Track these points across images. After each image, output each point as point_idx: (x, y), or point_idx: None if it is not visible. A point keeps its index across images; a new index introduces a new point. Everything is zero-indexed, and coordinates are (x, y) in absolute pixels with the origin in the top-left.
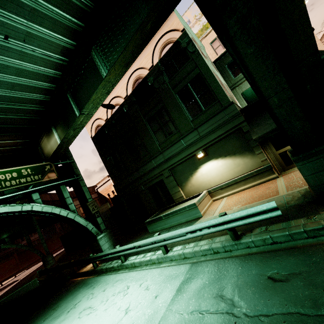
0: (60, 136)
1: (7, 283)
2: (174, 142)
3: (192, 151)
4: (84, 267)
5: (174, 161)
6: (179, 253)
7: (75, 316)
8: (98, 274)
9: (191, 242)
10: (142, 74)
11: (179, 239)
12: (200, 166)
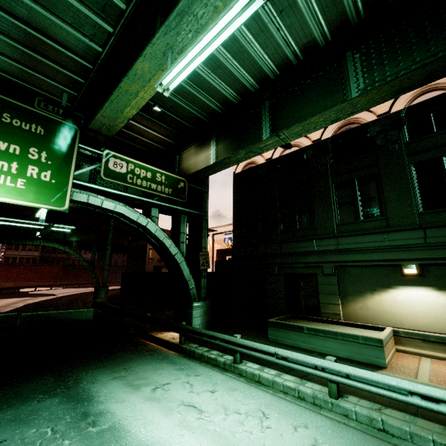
0: (218, 153)
1: (42, 292)
2: (370, 231)
3: (396, 257)
4: (158, 331)
5: (354, 258)
6: (373, 415)
7: (171, 405)
8: (186, 356)
9: (391, 407)
10: (361, 118)
11: (388, 393)
12: (397, 286)
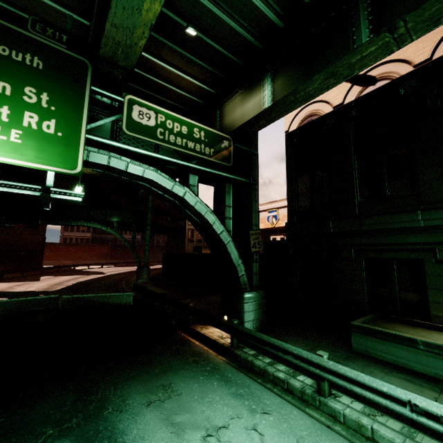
0: (276, 93)
1: (94, 270)
2: None
3: None
4: (202, 325)
5: None
6: None
7: None
8: (241, 367)
9: None
10: None
11: None
12: None
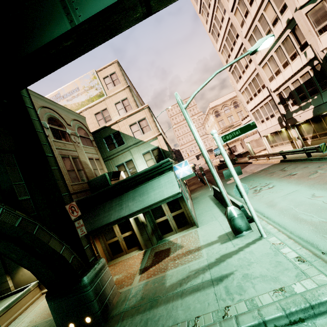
0: None
1: None
2: None
3: None
4: None
5: None
6: None
7: None
8: None
9: None
10: None
11: None
12: None
